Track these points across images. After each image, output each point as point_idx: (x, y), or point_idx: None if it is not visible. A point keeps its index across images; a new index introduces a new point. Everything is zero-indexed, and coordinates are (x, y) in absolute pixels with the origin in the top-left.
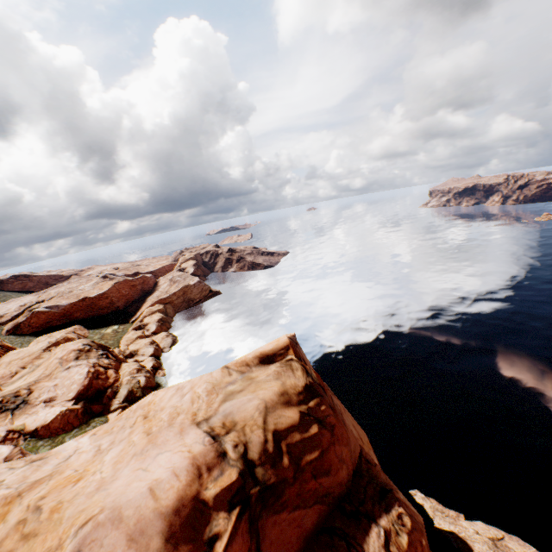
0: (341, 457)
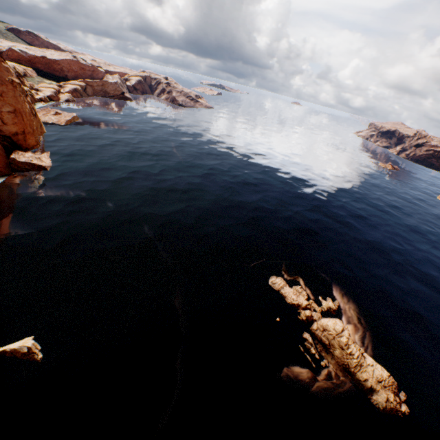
0: None
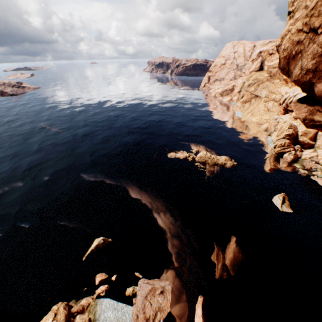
0: None
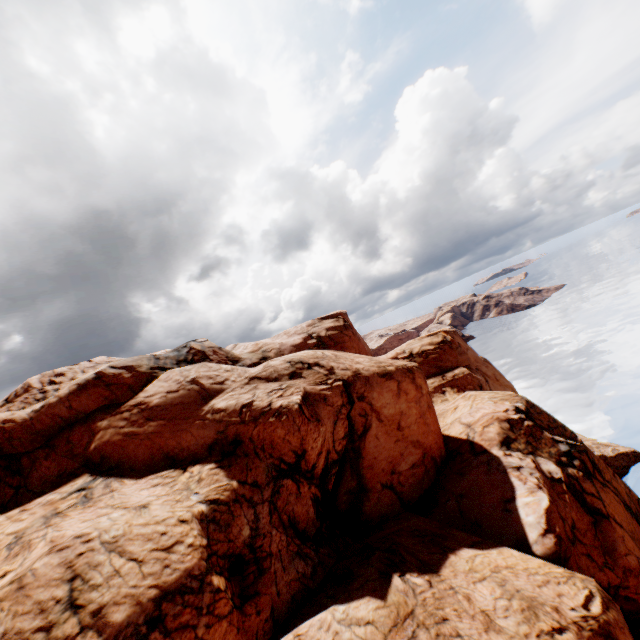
0: (448, 359)
